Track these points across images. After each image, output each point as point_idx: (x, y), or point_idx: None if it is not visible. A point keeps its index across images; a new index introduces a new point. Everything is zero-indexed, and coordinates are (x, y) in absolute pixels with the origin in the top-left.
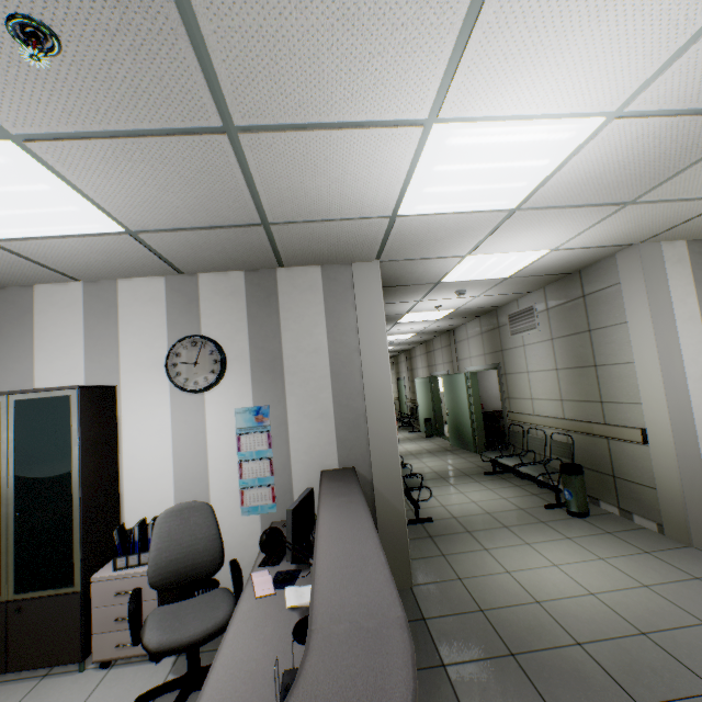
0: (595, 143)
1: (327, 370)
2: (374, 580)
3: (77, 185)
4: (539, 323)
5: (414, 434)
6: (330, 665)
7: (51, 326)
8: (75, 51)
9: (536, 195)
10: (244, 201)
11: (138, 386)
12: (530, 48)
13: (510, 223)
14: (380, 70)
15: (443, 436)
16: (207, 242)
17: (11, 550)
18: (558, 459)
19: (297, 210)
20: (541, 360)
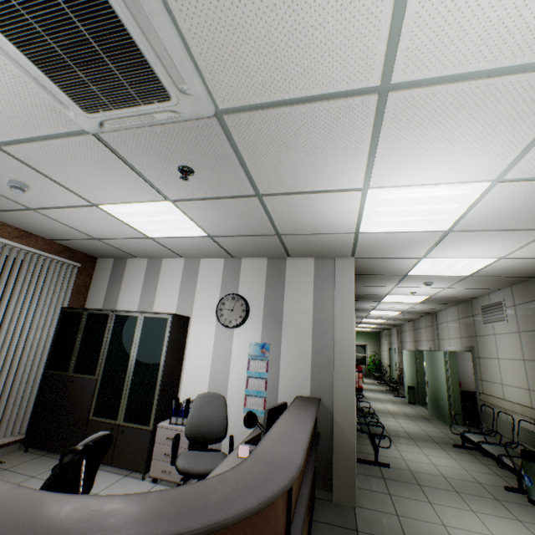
0: (491, 195)
1: (310, 326)
2: (294, 447)
3: (190, 217)
4: (507, 316)
5: (397, 398)
6: (253, 466)
7: (166, 280)
8: (199, 173)
9: (461, 223)
10: (266, 224)
11: (200, 319)
12: (413, 157)
13: (449, 239)
14: (329, 171)
15: (425, 405)
16: (247, 242)
17: (127, 396)
18: (521, 444)
19: (295, 228)
20: (509, 349)
